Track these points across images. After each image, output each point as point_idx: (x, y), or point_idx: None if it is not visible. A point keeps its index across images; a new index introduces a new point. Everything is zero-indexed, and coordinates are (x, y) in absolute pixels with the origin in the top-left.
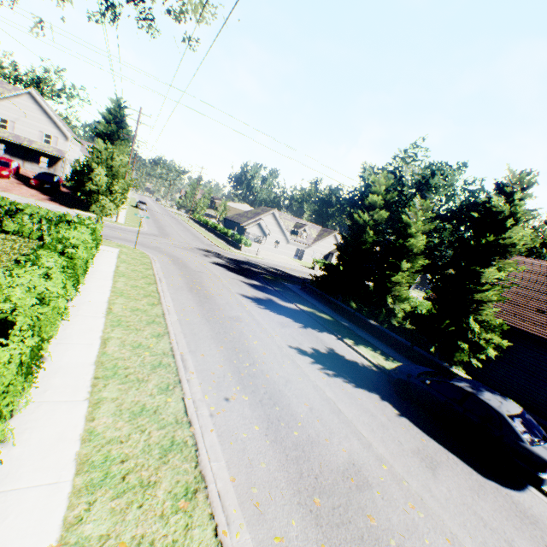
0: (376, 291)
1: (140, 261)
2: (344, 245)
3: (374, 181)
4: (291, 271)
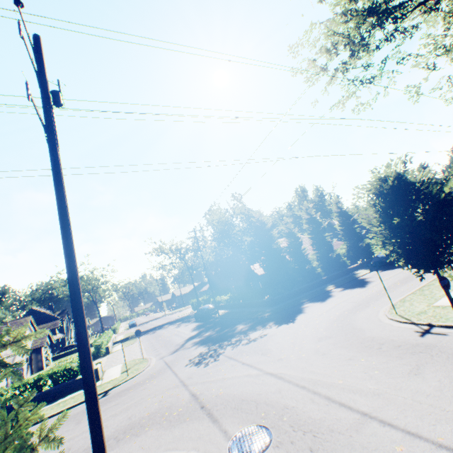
0: (302, 268)
1: (423, 292)
2: (263, 260)
3: (260, 215)
4: (176, 338)
